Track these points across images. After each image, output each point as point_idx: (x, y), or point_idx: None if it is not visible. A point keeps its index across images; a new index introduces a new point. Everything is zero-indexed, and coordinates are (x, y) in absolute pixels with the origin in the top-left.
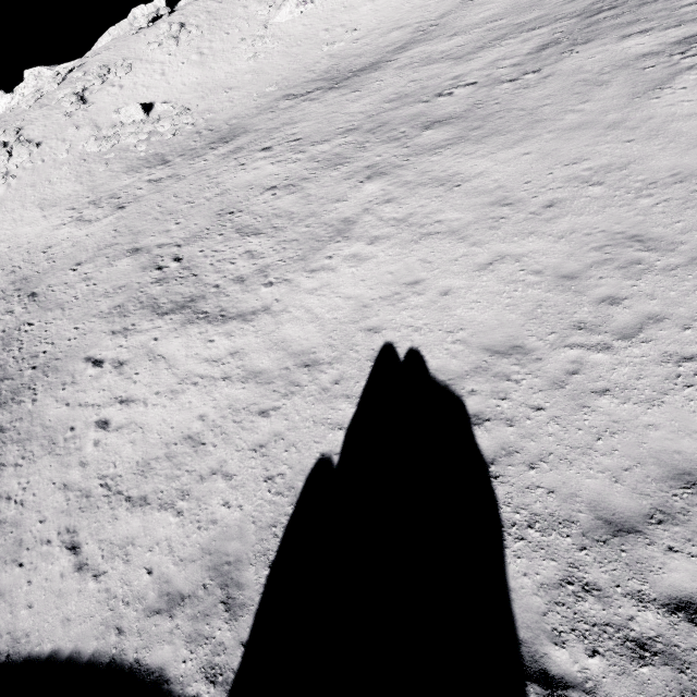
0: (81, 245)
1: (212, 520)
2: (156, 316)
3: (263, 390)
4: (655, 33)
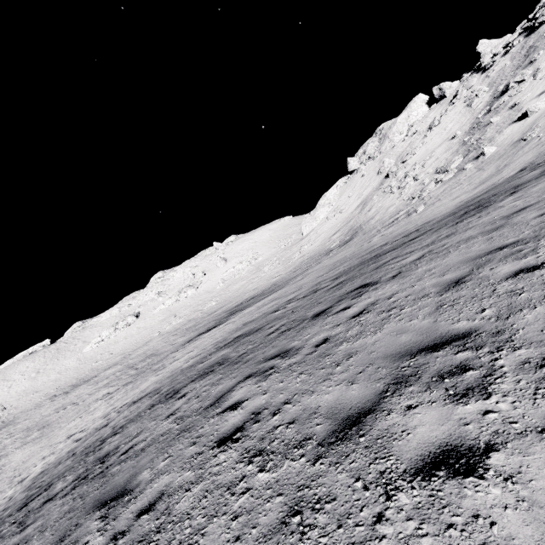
0: None
1: None
2: None
3: None
4: (110, 388)
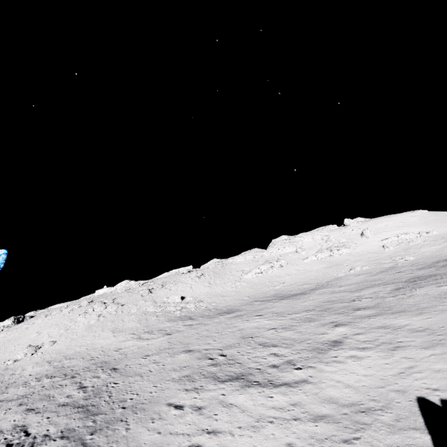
0: (145, 348)
1: None
2: (218, 382)
3: (334, 426)
4: None
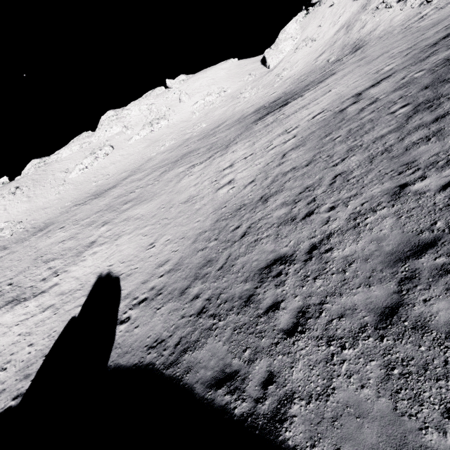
0: None
1: (22, 361)
2: None
3: (50, 311)
4: (185, 166)
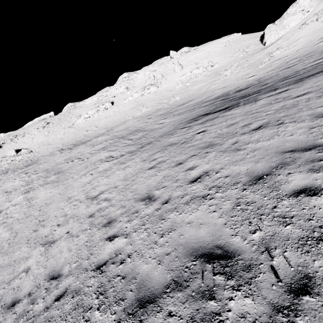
0: None
1: None
2: None
3: None
4: (110, 152)
